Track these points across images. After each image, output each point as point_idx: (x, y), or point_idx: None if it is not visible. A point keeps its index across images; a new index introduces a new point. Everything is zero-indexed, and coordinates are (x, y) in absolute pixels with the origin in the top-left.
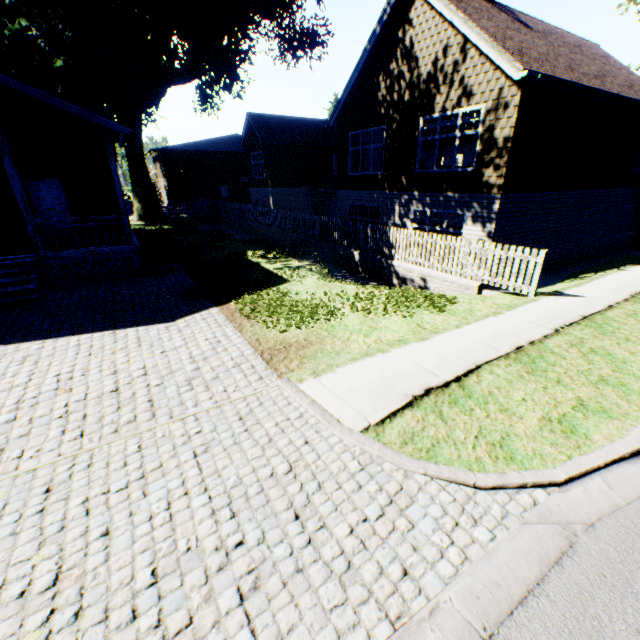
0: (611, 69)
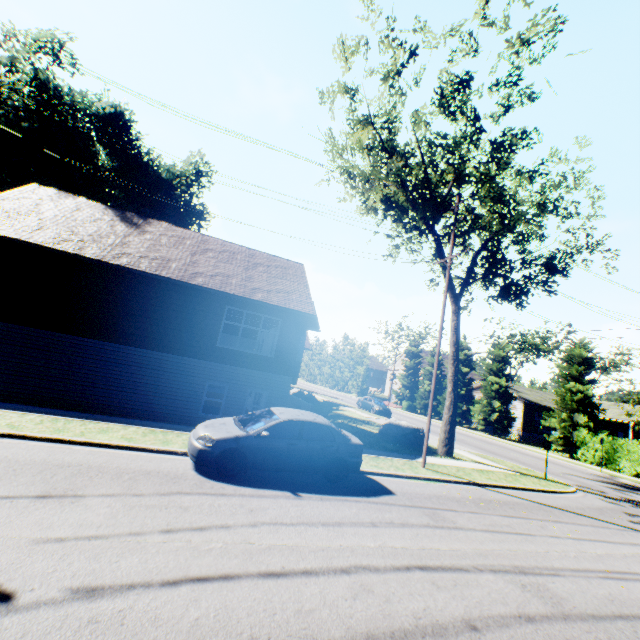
0: (231, 267)
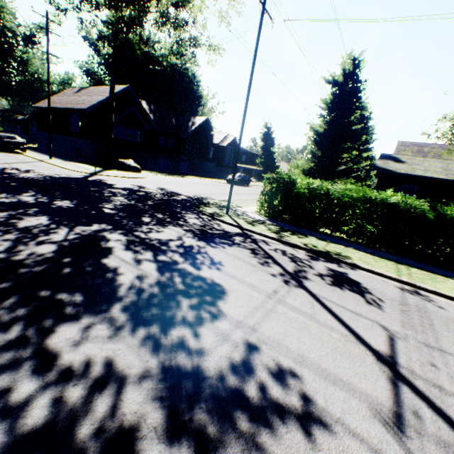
0: (87, 97)
